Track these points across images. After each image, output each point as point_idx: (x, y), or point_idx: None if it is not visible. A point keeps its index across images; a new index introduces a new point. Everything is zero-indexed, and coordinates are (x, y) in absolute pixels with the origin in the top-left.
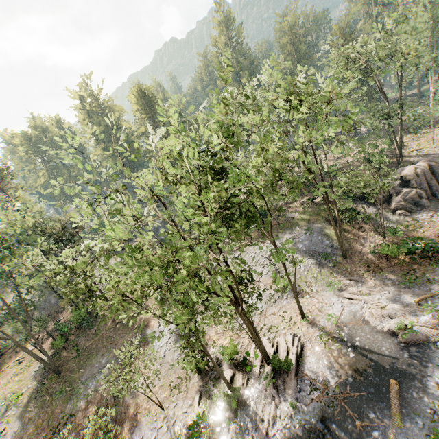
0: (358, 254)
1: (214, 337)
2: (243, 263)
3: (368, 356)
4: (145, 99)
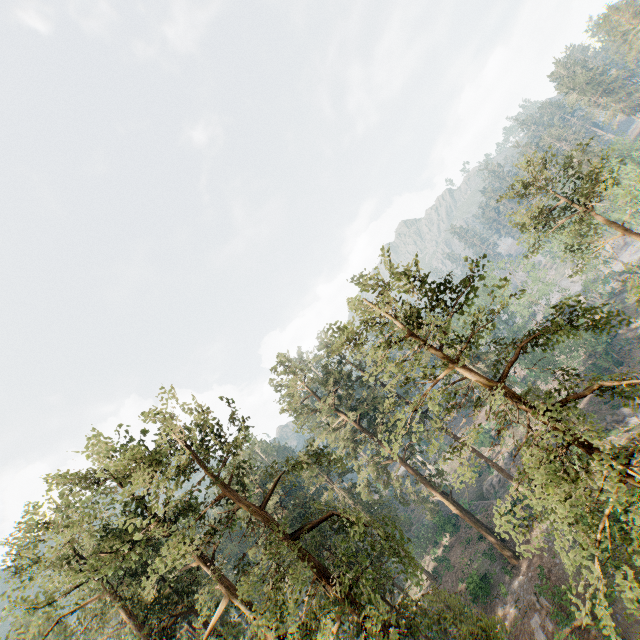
0: None
1: None
2: None
3: None
4: None
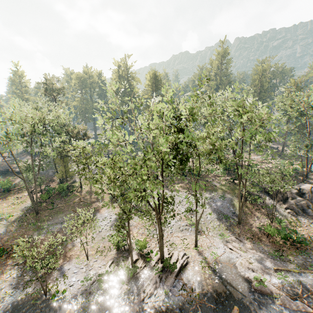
0: (249, 225)
1: (135, 234)
2: (173, 191)
3: (227, 286)
4: (155, 80)
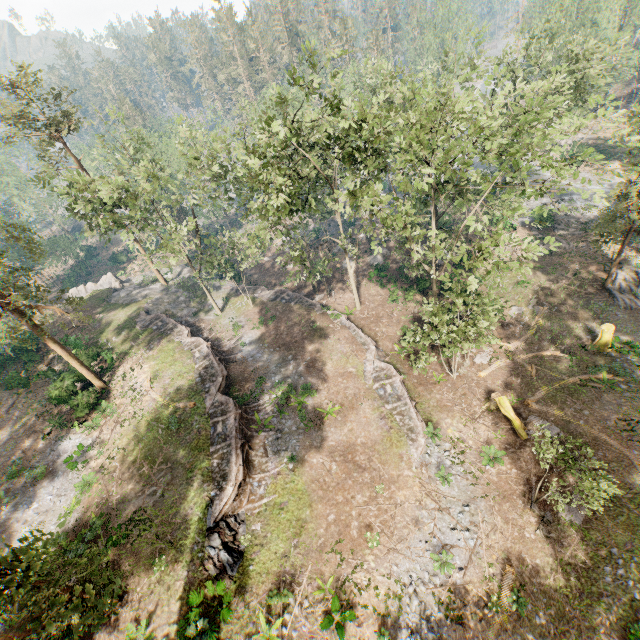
0: None
1: None
2: None
3: None
4: None
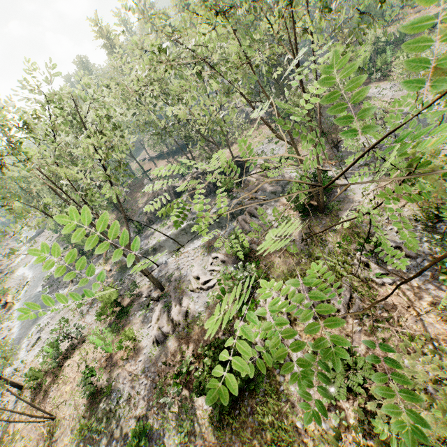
0: None
1: None
2: None
3: None
4: None
